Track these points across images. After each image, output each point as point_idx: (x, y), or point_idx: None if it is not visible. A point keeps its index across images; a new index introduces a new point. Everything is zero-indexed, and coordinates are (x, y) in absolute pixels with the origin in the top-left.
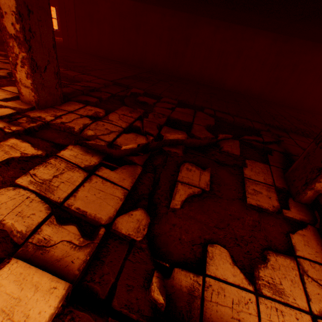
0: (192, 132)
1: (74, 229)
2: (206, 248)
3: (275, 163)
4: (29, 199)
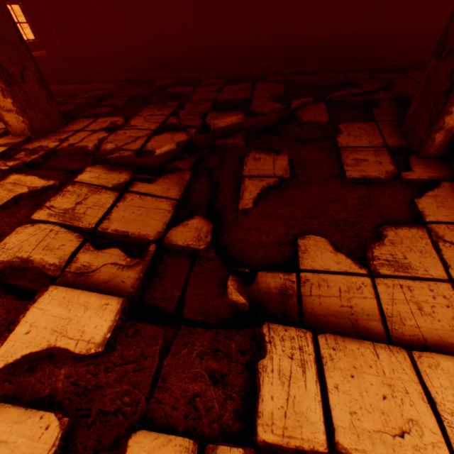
0: (252, 109)
1: (117, 251)
2: (296, 243)
3: (385, 117)
4: (53, 232)
